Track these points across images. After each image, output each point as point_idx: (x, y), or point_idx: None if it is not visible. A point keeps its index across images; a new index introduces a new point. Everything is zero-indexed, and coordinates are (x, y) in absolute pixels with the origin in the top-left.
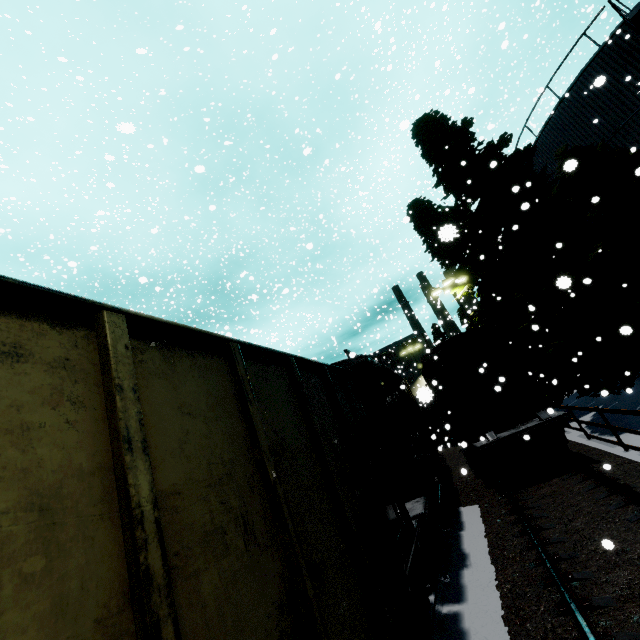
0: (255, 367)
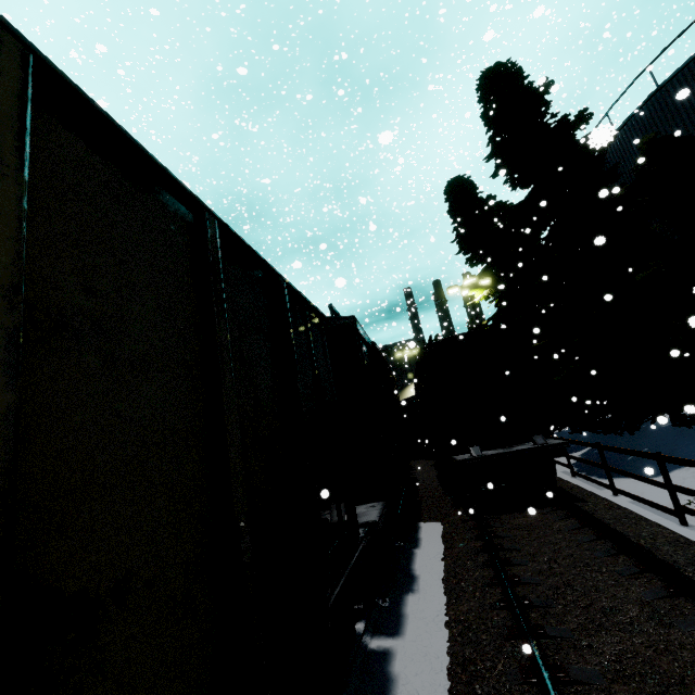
0: (92, 158)
